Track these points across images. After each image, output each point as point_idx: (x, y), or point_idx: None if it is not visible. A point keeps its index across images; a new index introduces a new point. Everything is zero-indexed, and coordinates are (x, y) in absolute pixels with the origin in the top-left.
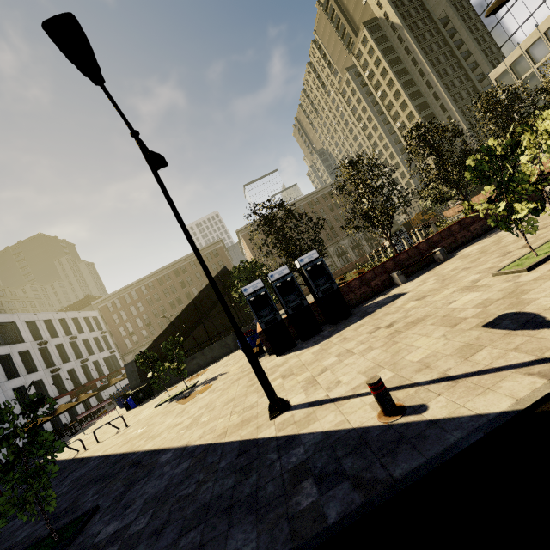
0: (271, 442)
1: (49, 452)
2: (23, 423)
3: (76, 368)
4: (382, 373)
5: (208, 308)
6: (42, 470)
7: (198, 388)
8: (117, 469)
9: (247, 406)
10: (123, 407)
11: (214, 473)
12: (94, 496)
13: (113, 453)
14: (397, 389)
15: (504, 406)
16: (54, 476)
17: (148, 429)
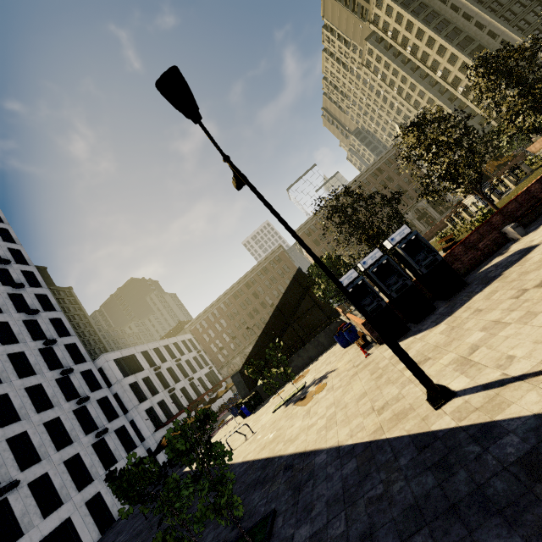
0: (456, 433)
1: (221, 461)
2: (159, 438)
3: (186, 386)
4: None
5: (292, 311)
6: (225, 478)
7: (311, 389)
8: (270, 474)
9: (390, 398)
10: (236, 416)
11: (398, 471)
12: (261, 500)
13: (255, 458)
14: None
15: None
16: (233, 483)
17: (279, 433)
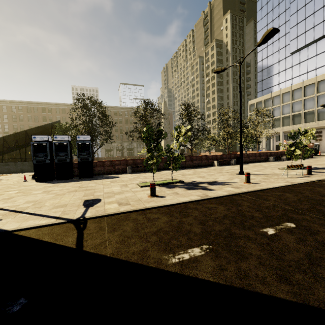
0: None
1: None
2: None
3: None
4: (29, 204)
5: None
6: None
7: None
8: None
9: None
10: None
11: None
12: None
13: None
14: (13, 211)
15: (9, 228)
16: None
17: None
